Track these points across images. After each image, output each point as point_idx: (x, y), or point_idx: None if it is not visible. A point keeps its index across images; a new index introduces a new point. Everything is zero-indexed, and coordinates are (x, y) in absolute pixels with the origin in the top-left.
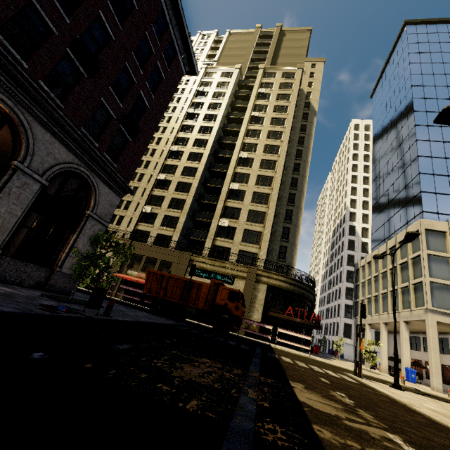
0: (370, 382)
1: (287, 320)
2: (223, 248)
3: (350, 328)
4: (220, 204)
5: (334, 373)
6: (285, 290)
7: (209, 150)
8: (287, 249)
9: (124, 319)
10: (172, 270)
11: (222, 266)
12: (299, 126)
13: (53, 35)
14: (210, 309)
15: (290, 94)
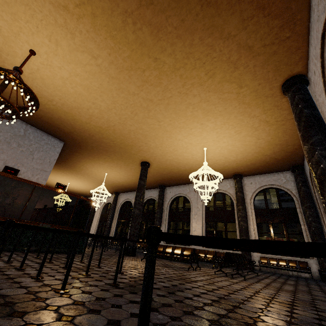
0: None
1: None
2: None
3: None
4: None
5: None
6: None
7: None
8: None
9: None
10: (300, 229)
11: None
12: None
13: None
14: None
15: None
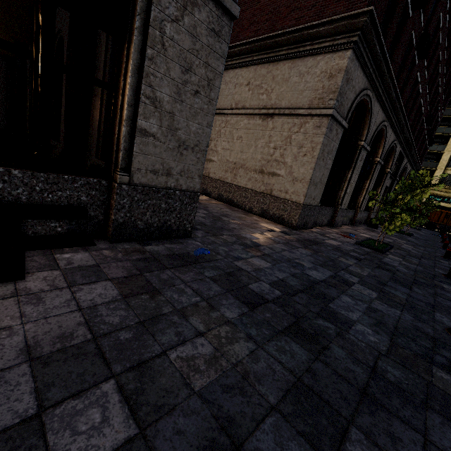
0: None
1: None
2: None
3: None
4: None
5: None
6: None
7: None
8: None
9: None
10: None
11: None
12: None
13: (424, 136)
14: None
15: None
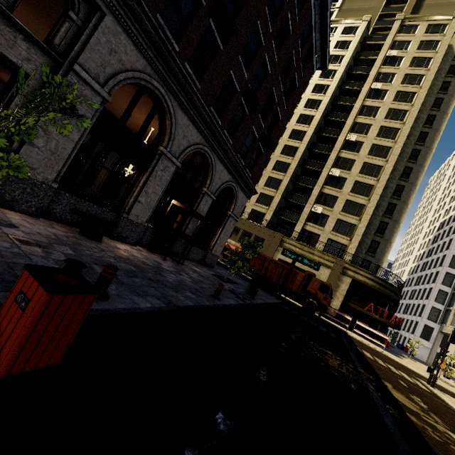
0: (441, 394)
1: (365, 314)
2: (312, 233)
3: (431, 331)
4: (316, 190)
5: (408, 376)
6: (369, 286)
7: (313, 128)
8: (380, 245)
9: (261, 301)
10: (264, 246)
11: (310, 252)
12: (433, 100)
13: (236, 92)
14: (299, 291)
15: (430, 58)
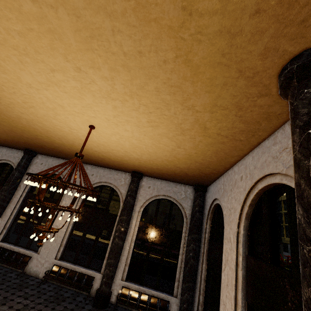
0: None
1: None
2: None
3: None
4: None
5: None
6: None
7: None
8: None
9: None
10: (176, 222)
11: None
12: None
13: None
14: None
15: None
